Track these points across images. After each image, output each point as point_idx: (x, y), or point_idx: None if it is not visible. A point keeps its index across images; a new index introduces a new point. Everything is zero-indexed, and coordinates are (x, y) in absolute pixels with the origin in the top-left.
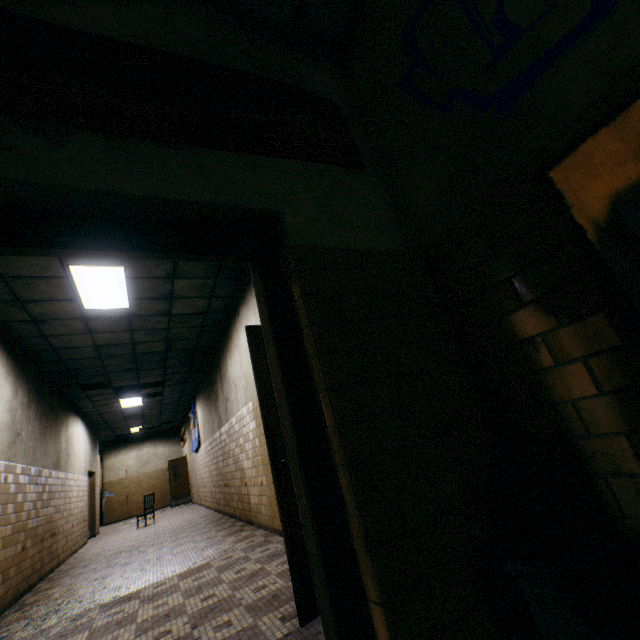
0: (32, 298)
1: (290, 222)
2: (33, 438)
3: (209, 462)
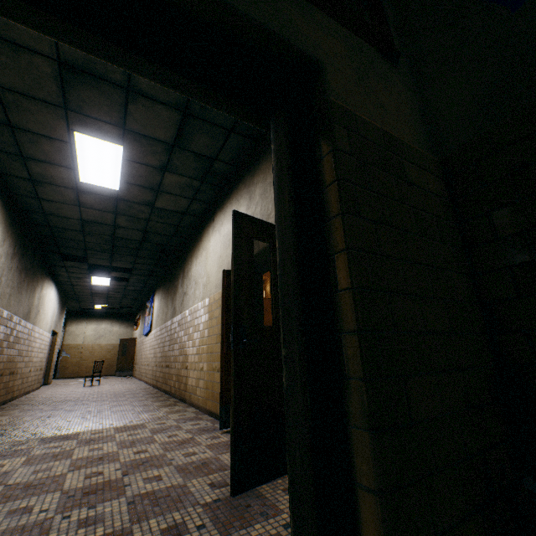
0: (34, 156)
1: (330, 77)
2: (11, 286)
3: (156, 345)
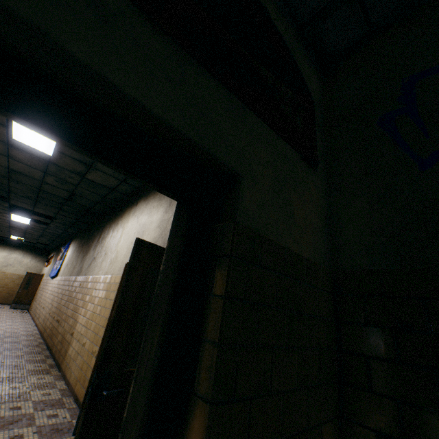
0: None
1: (246, 193)
2: None
3: (56, 293)
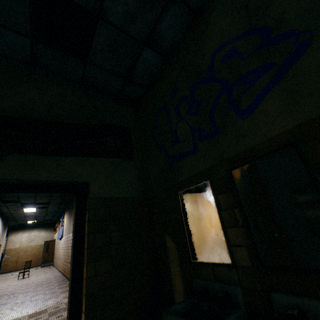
0: None
1: (92, 187)
2: None
3: (65, 247)
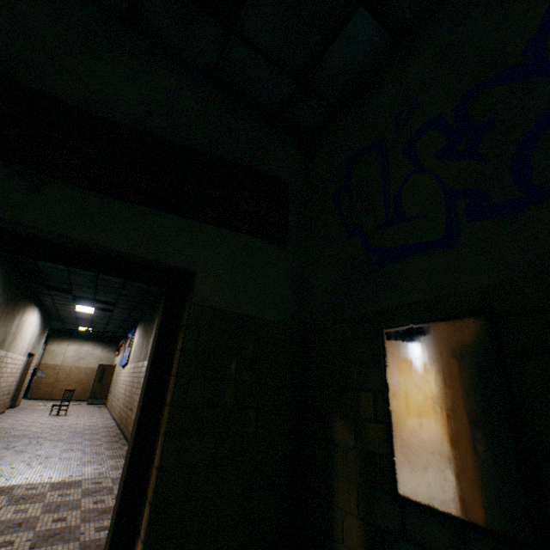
0: None
1: (200, 283)
2: None
3: (128, 382)
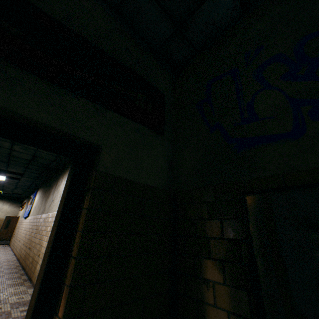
0: None
1: (104, 155)
2: None
3: (28, 229)
